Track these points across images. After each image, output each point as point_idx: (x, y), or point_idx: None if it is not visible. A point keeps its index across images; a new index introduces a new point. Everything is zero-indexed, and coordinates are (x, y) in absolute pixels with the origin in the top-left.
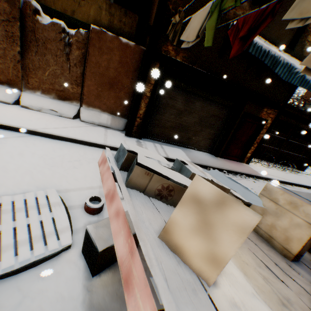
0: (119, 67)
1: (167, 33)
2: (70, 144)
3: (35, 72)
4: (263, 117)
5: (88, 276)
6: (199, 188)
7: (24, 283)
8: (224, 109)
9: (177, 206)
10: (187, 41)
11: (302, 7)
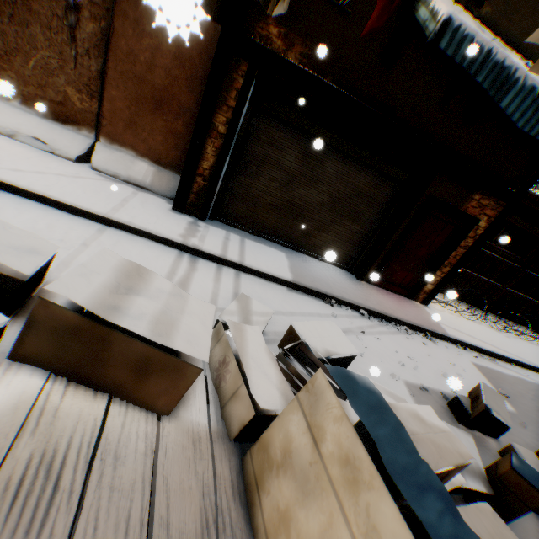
0: (175, 68)
1: None
2: (31, 205)
3: (10, 59)
4: (469, 212)
5: None
6: None
7: None
8: (386, 184)
9: None
10: None
11: None
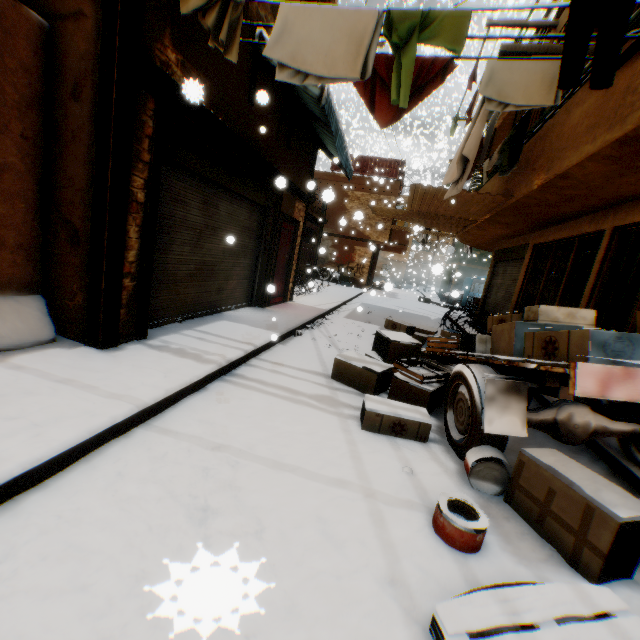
0: None
1: (184, 13)
2: (27, 512)
3: None
4: (296, 218)
5: (633, 584)
6: None
7: None
8: (255, 212)
9: None
10: (300, 69)
11: (498, 87)
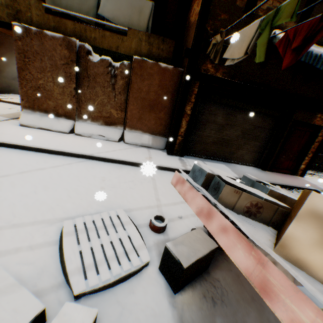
0: (159, 90)
1: (207, 53)
2: (121, 166)
3: (86, 103)
4: (316, 123)
5: (170, 293)
6: (318, 204)
7: (119, 295)
8: (269, 119)
9: (292, 221)
10: (231, 58)
11: None
